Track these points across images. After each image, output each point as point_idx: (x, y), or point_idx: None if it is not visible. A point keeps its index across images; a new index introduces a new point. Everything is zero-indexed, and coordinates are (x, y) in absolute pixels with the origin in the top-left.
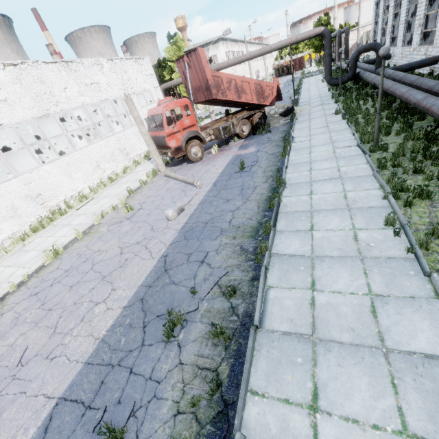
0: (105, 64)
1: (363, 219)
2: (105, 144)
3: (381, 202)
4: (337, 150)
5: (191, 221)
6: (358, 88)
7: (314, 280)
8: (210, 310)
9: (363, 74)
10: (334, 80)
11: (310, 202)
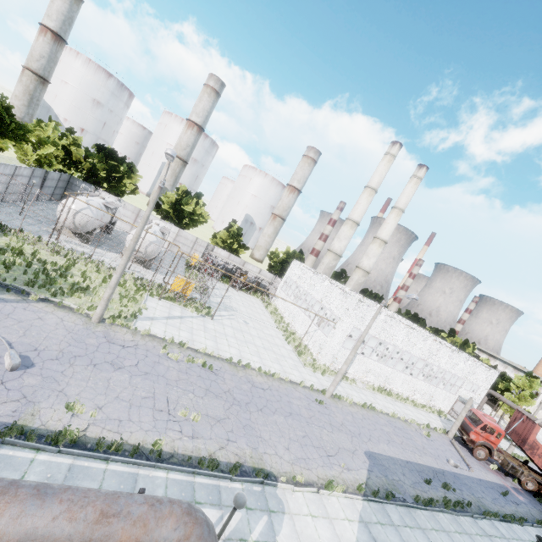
0: (470, 360)
1: None
2: (428, 386)
3: None
4: None
5: (459, 475)
6: None
7: (500, 538)
8: (457, 499)
9: None
10: None
11: (526, 539)
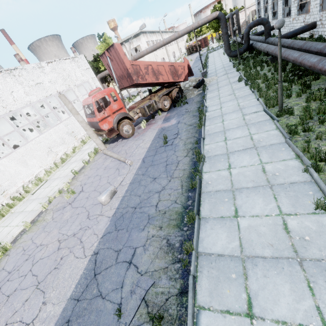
0: (46, 66)
1: (289, 200)
2: (54, 131)
3: (302, 175)
4: (246, 117)
5: (121, 206)
6: (253, 56)
7: (250, 298)
8: None
9: (256, 44)
10: (233, 53)
11: (230, 179)
